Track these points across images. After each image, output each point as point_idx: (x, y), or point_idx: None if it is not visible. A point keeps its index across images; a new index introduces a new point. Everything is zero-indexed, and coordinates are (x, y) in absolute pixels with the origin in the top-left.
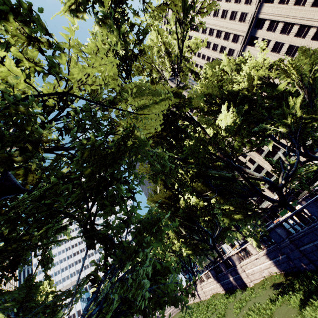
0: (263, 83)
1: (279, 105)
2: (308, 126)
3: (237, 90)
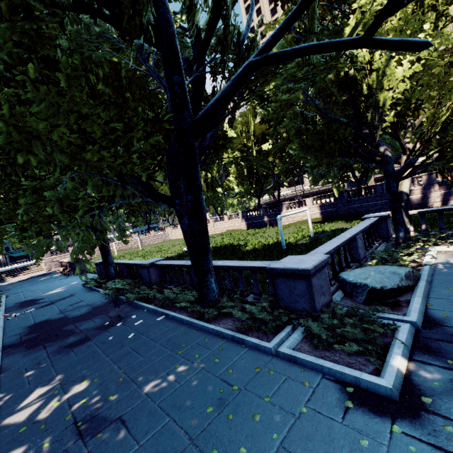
0: None
1: None
2: None
3: None
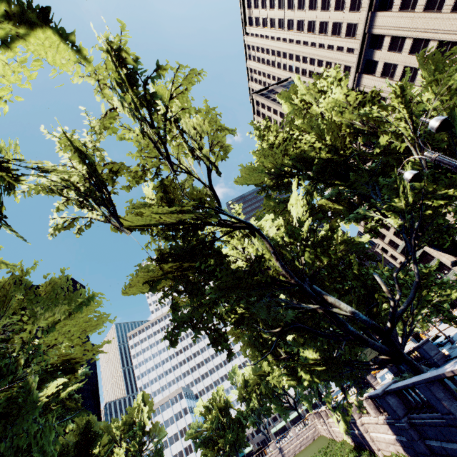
0: (358, 131)
1: (398, 162)
2: (441, 212)
3: (311, 154)
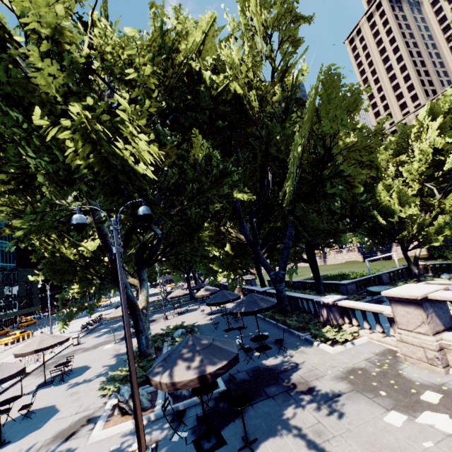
0: None
1: None
2: None
3: None
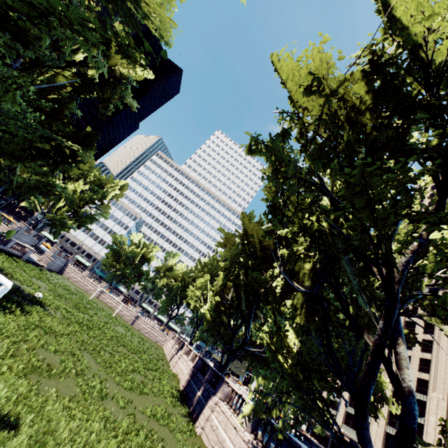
0: None
1: None
2: None
3: None
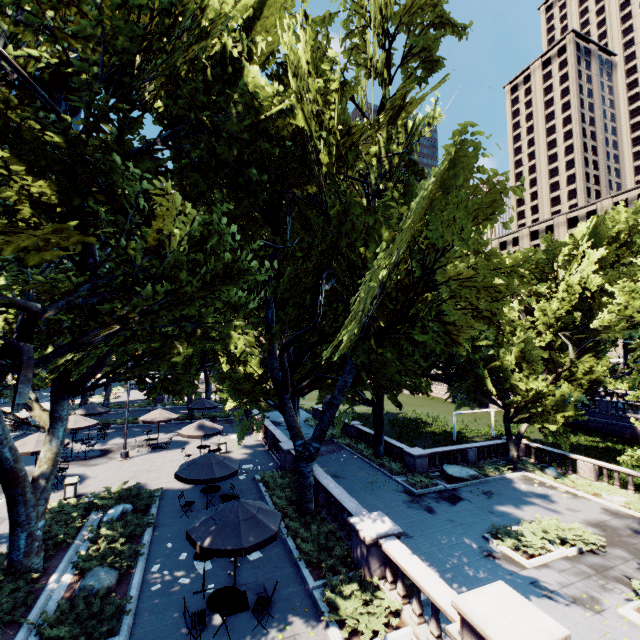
0: None
1: None
2: None
3: None
